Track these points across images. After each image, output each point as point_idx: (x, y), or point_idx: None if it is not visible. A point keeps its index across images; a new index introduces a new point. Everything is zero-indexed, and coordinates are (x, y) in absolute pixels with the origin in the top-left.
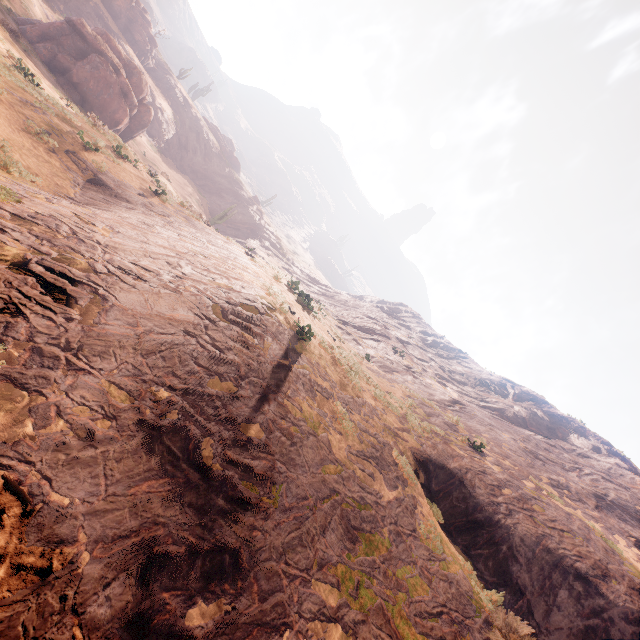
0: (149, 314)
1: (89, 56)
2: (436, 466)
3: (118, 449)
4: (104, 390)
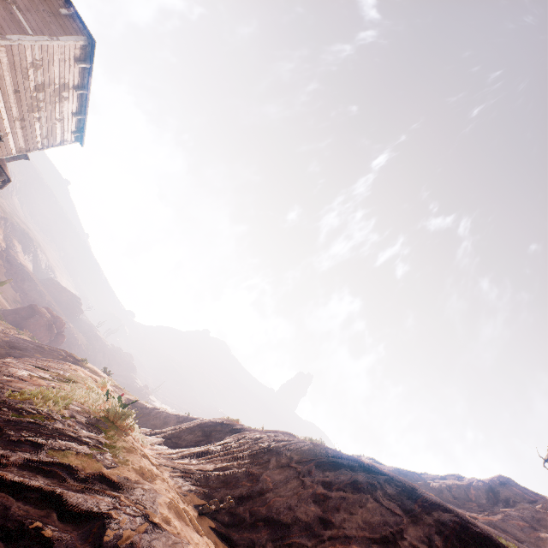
0: (23, 343)
1: (34, 316)
2: (143, 406)
3: (5, 353)
4: (5, 346)
